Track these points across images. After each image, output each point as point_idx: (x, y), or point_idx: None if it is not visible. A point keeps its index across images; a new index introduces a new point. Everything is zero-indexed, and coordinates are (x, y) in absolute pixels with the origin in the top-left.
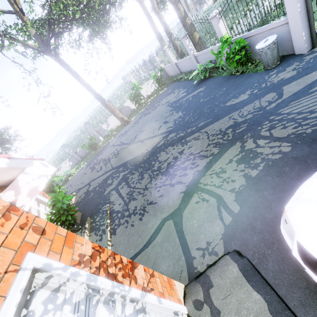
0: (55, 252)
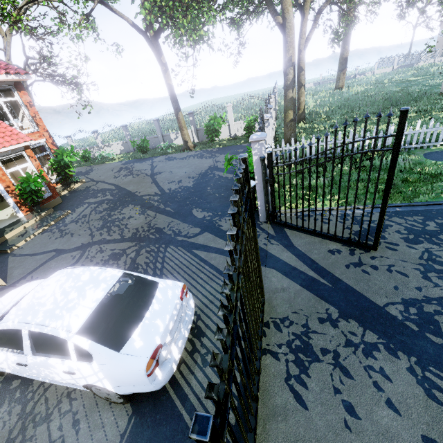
0: None
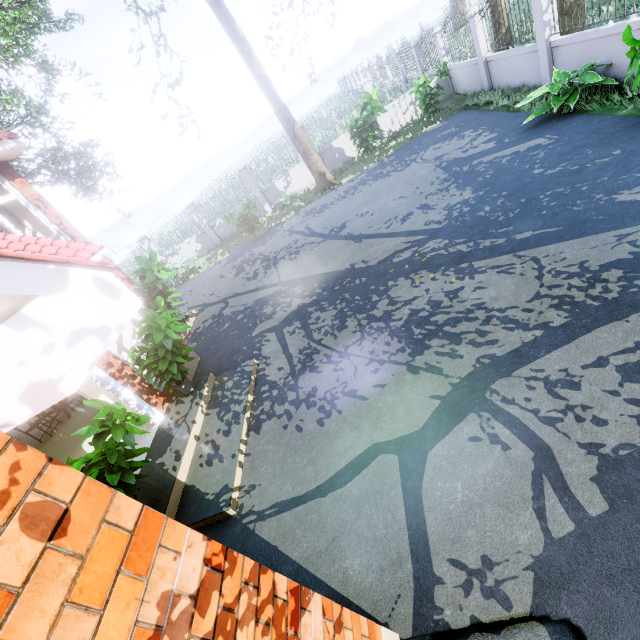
0: (84, 608)
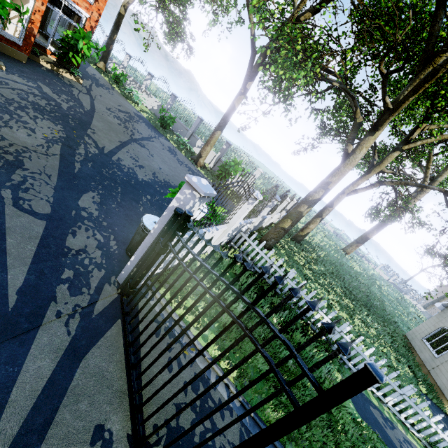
0: None
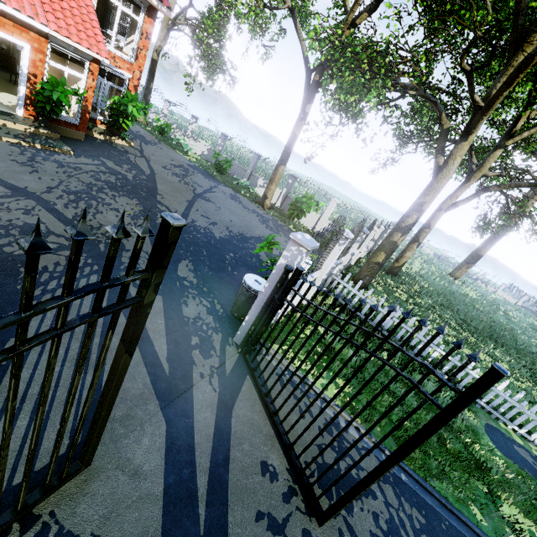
0: None
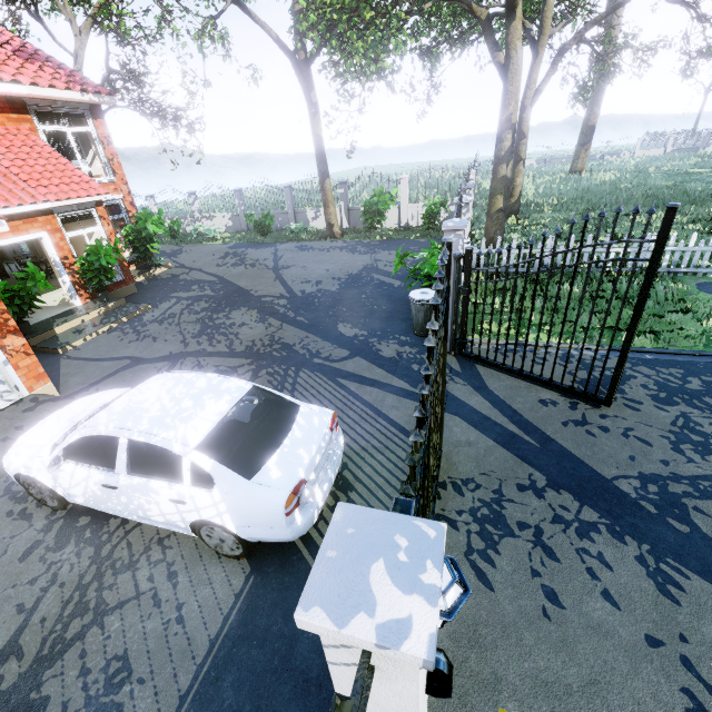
0: None
